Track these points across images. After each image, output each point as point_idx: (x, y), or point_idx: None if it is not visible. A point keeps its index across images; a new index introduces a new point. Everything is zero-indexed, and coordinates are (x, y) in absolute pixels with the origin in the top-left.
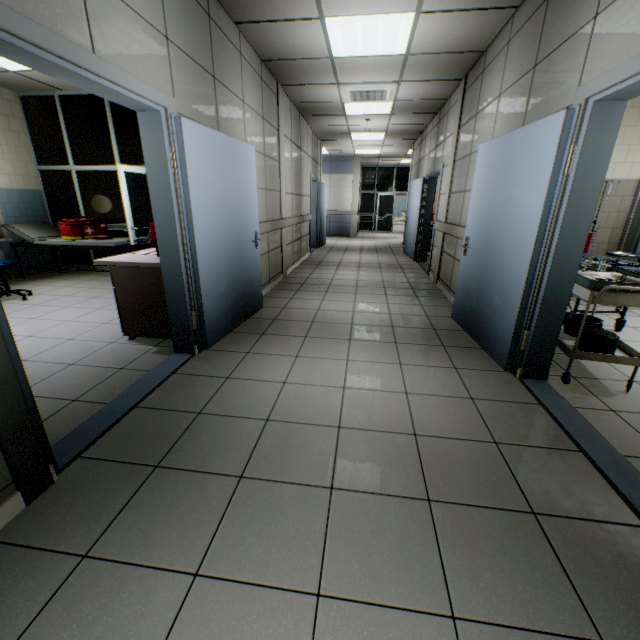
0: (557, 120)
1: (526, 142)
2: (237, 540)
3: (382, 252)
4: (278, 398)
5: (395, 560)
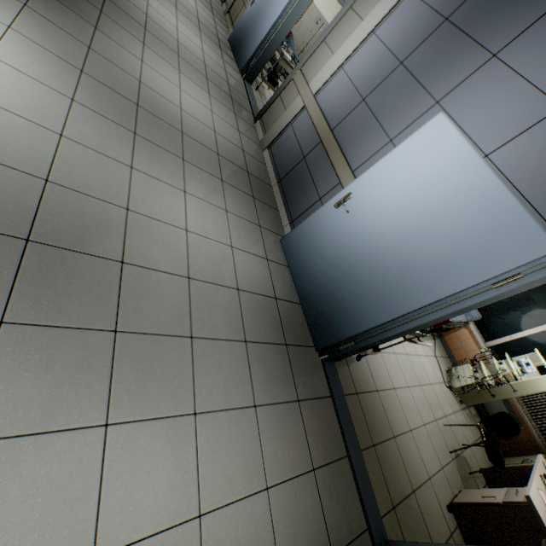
0: None
1: None
2: (153, 46)
3: None
4: (148, 10)
5: (198, 80)
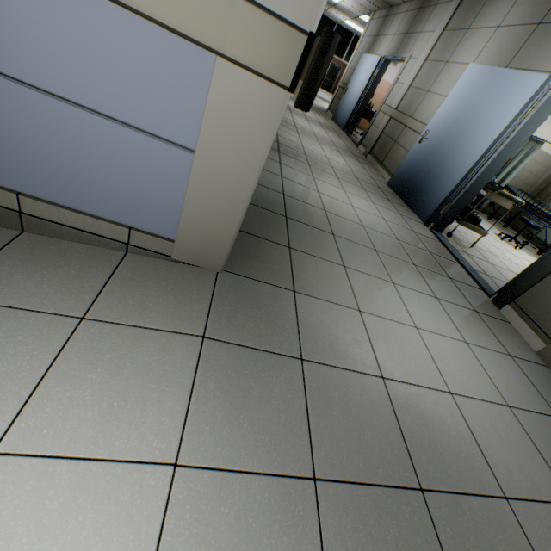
0: (540, 79)
1: (511, 82)
2: (351, 259)
3: (315, 111)
4: (322, 200)
5: (412, 280)
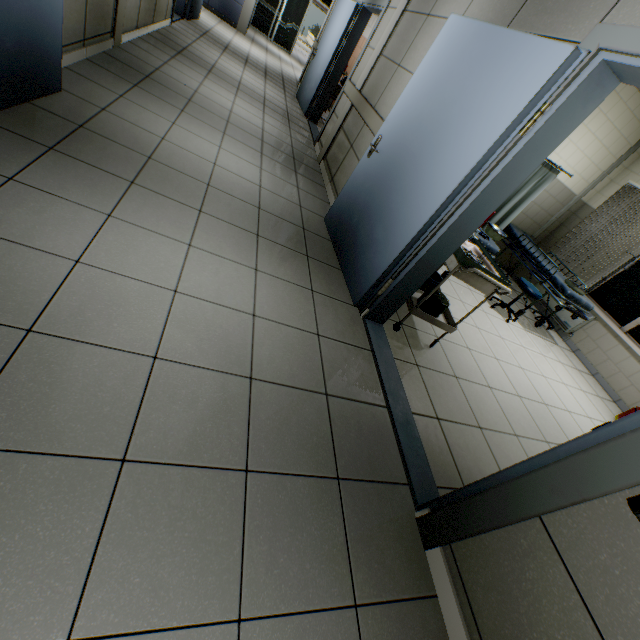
0: (557, 55)
1: (507, 57)
2: None
3: (272, 81)
4: (59, 290)
5: (190, 561)
